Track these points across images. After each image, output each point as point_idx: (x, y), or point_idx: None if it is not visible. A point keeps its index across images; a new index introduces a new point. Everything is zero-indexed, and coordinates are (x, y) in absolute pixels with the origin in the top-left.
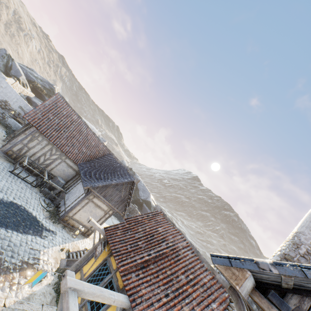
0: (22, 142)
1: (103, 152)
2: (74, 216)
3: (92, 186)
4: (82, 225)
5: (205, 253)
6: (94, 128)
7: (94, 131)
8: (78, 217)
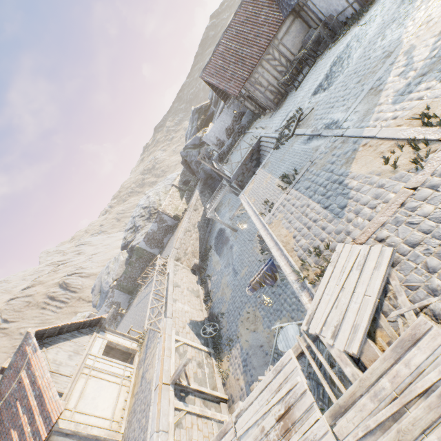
0: (263, 93)
1: None
2: None
3: None
4: None
5: None
6: None
7: None
8: None
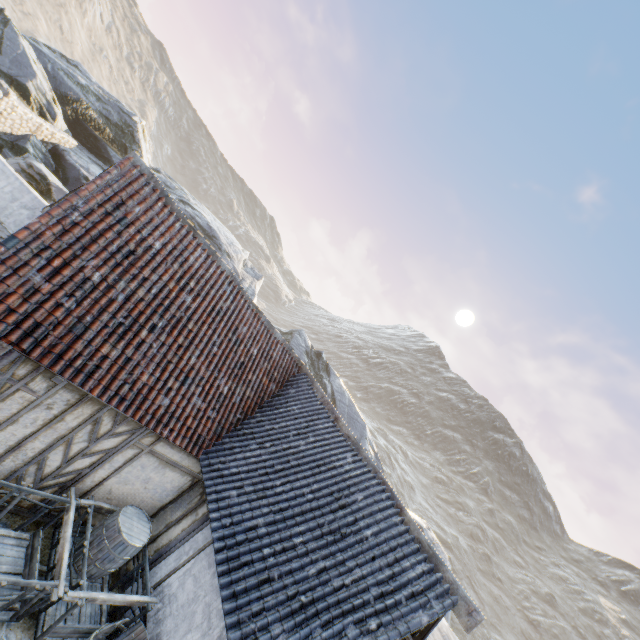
0: None
1: (283, 374)
2: None
3: None
4: None
5: (457, 541)
6: (234, 239)
7: (233, 250)
8: None
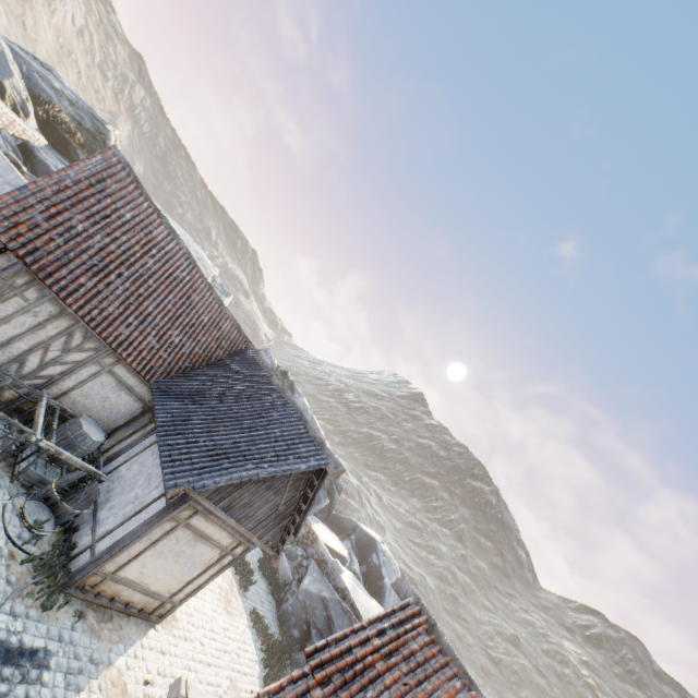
0: None
1: (231, 345)
2: (120, 572)
3: (195, 489)
4: (146, 592)
5: (424, 579)
6: (204, 255)
7: (202, 265)
8: (134, 572)
